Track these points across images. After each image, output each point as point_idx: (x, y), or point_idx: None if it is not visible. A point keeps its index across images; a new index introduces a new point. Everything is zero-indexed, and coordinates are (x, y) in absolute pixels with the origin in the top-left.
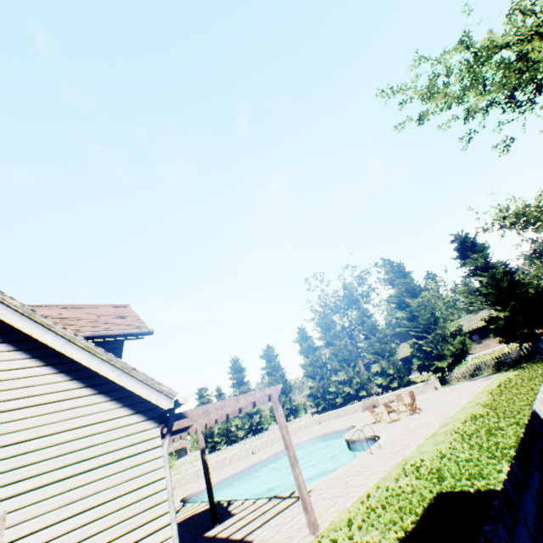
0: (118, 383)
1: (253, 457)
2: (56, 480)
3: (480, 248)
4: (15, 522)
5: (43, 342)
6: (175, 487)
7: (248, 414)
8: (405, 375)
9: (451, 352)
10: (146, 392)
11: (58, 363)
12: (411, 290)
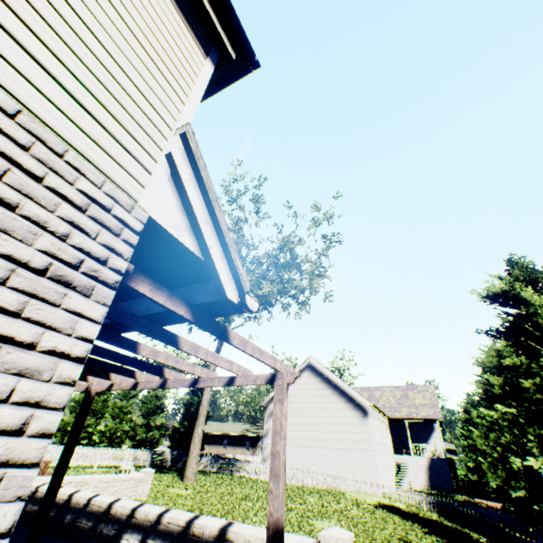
0: None
1: None
2: None
3: None
4: None
5: None
6: None
7: None
8: (118, 441)
9: (140, 438)
10: None
11: None
12: None
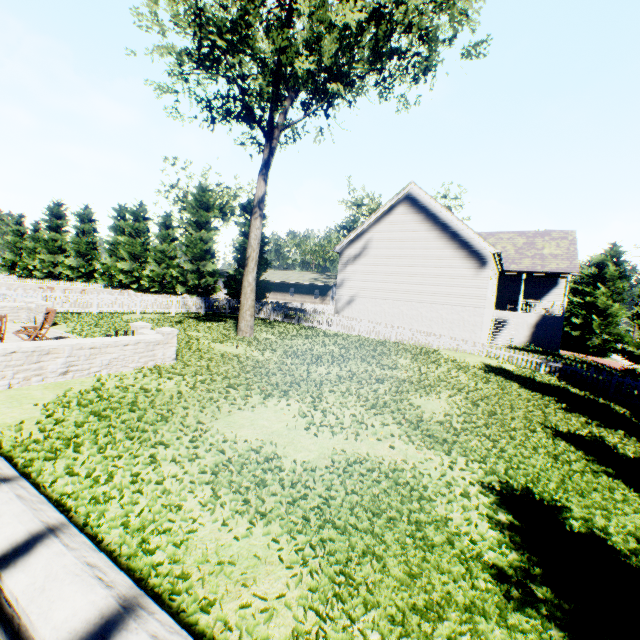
0: None
1: None
2: None
3: None
4: None
5: None
6: None
7: (54, 262)
8: (171, 288)
9: (192, 285)
10: None
11: None
12: (203, 224)
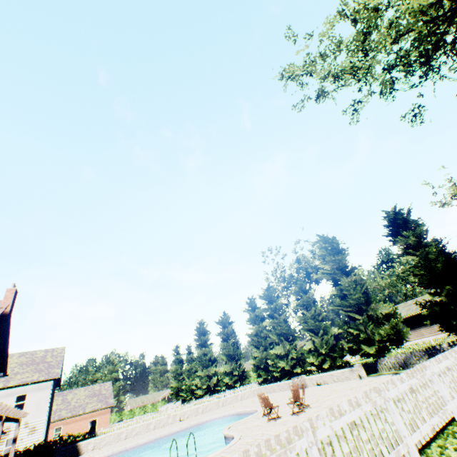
0: None
1: (171, 427)
2: None
3: (414, 224)
4: None
5: None
6: (94, 447)
7: (207, 375)
8: (339, 356)
9: (380, 337)
10: None
11: None
12: (344, 267)
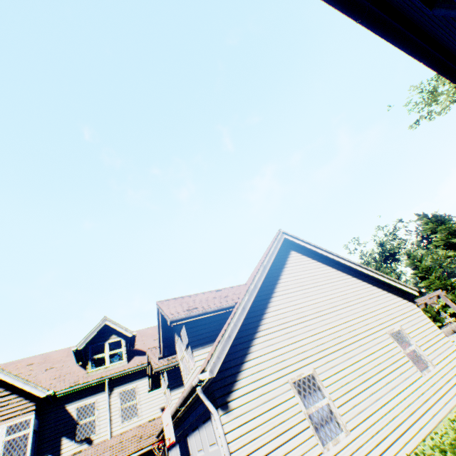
0: (396, 287)
1: None
2: (402, 318)
3: None
4: (404, 328)
5: (368, 274)
6: None
7: None
8: None
9: None
10: (406, 289)
11: (370, 283)
12: (453, 232)
